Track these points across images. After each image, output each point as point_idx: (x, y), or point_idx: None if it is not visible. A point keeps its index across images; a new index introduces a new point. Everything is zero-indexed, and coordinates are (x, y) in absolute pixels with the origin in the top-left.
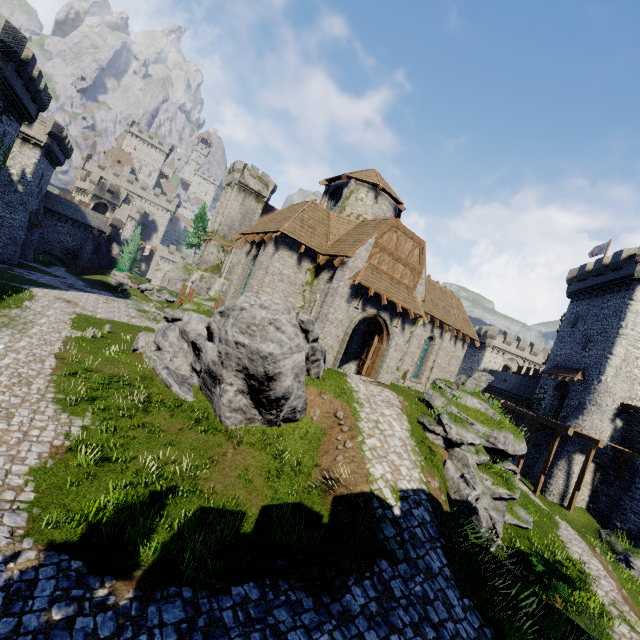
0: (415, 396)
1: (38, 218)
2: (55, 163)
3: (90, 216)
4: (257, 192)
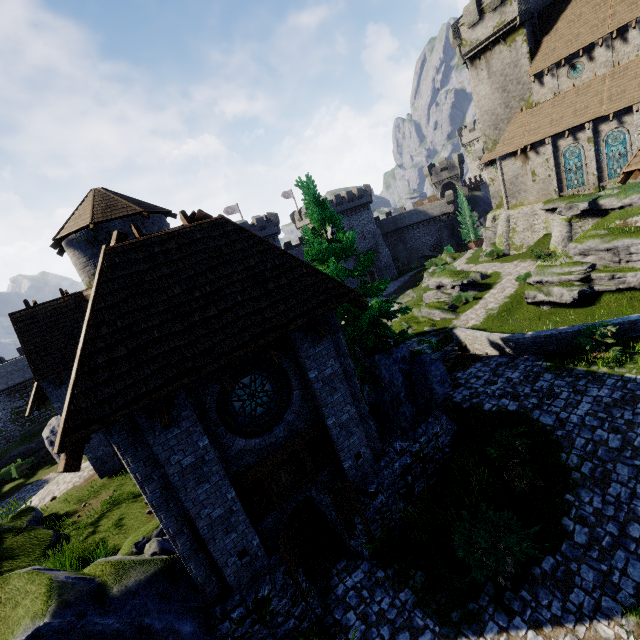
0: (66, 508)
1: (379, 248)
2: (360, 209)
3: (429, 210)
4: (496, 32)
